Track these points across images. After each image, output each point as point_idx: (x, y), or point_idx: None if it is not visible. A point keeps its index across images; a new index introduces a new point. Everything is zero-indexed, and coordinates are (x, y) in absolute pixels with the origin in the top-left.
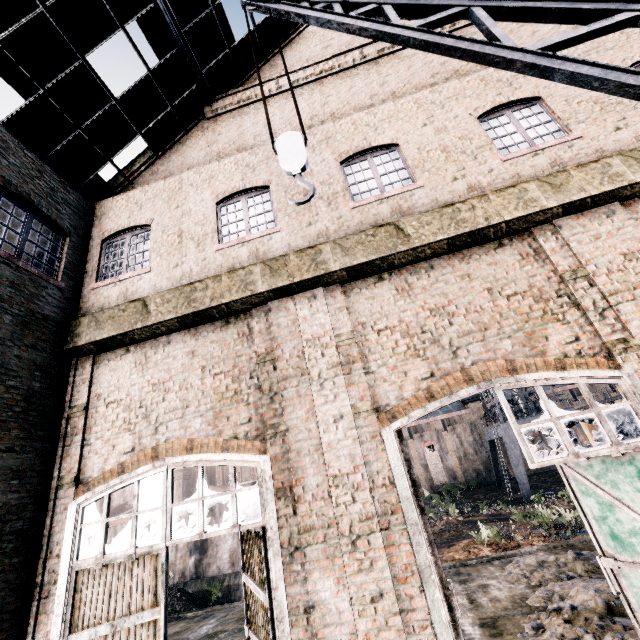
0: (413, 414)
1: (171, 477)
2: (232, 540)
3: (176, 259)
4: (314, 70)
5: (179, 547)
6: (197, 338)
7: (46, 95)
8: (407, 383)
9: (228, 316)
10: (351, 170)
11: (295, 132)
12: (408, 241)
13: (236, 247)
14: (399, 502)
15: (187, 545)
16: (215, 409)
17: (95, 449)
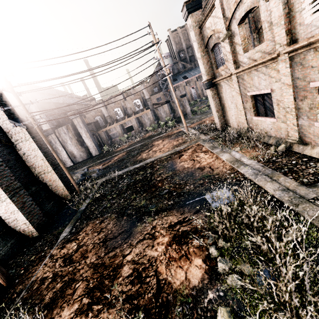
0: None
1: None
2: (181, 108)
3: None
4: None
5: (167, 113)
6: None
7: None
8: None
9: None
10: None
11: None
12: None
13: None
14: None
15: (169, 112)
16: None
17: None
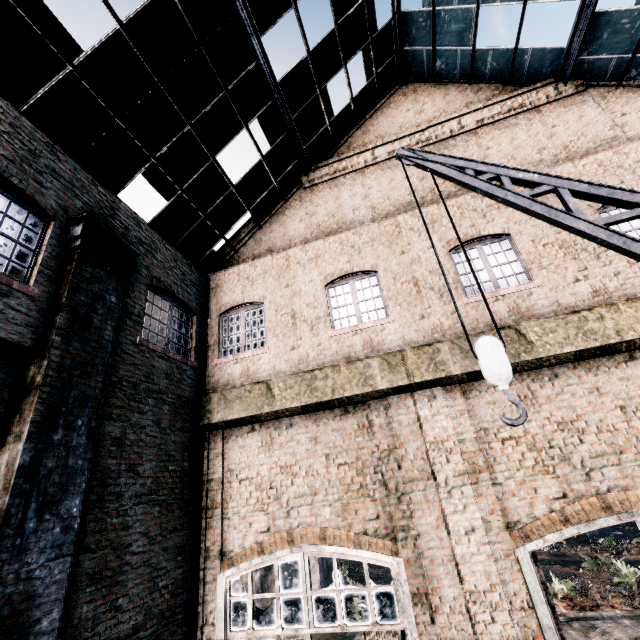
0: (548, 537)
1: (308, 564)
2: None
3: (292, 341)
4: (410, 141)
5: None
6: (318, 424)
7: (183, 194)
8: (538, 501)
9: (347, 405)
10: (460, 258)
11: (494, 338)
12: (531, 349)
13: (350, 335)
14: (540, 629)
15: None
16: (342, 500)
17: (233, 524)
